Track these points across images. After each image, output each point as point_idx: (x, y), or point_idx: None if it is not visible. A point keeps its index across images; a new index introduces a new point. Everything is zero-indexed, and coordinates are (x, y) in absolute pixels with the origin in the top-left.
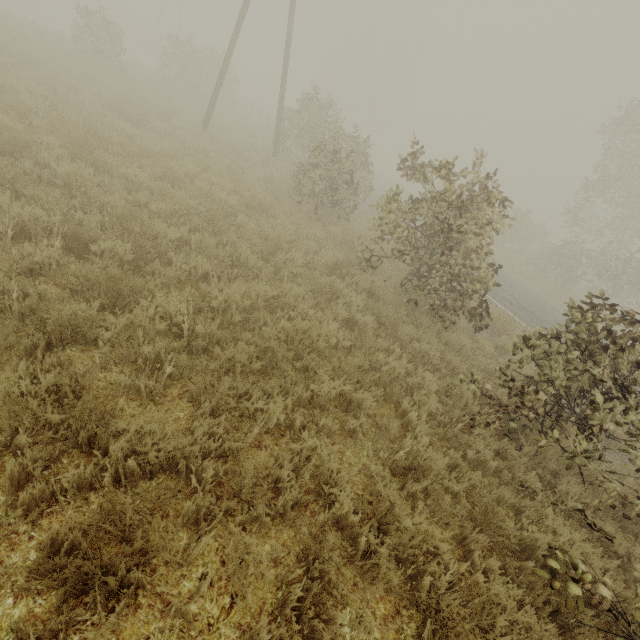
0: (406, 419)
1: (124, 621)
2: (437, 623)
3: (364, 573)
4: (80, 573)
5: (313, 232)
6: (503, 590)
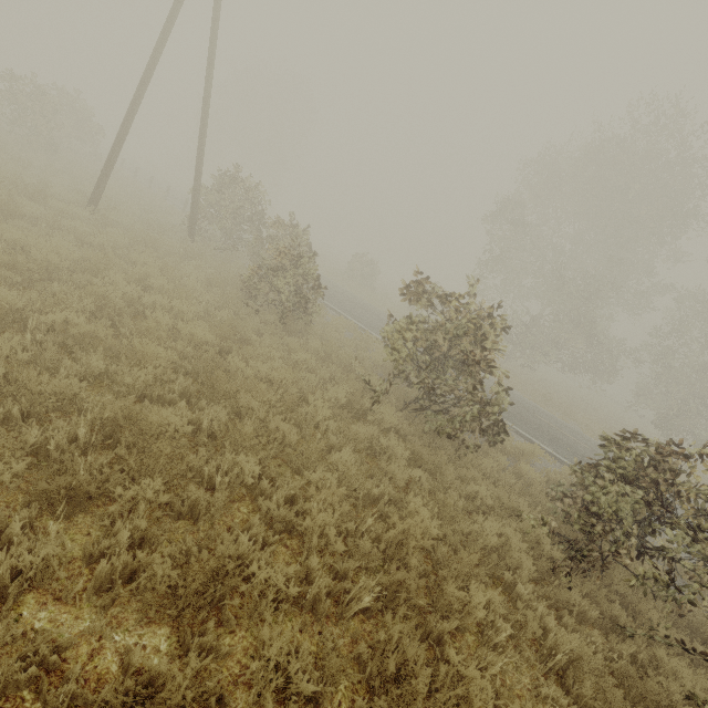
0: (514, 595)
1: None
2: None
3: None
4: None
5: (303, 357)
6: None
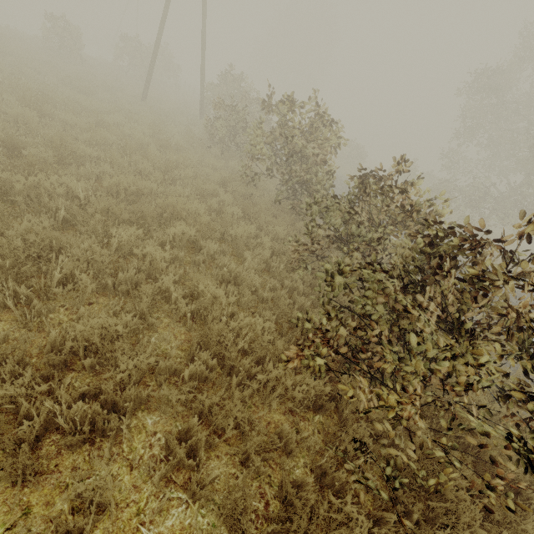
0: (245, 263)
1: (5, 313)
2: (203, 329)
3: (176, 321)
4: None
5: (212, 163)
6: (256, 321)
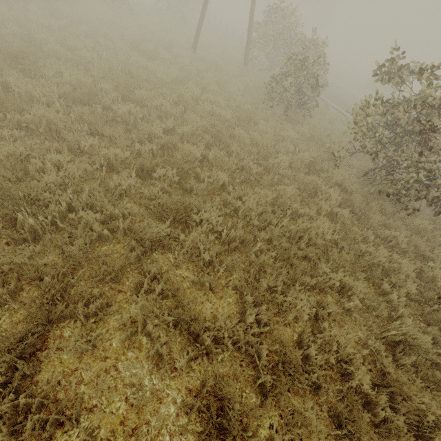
0: (386, 298)
1: None
2: None
3: (377, 430)
4: (206, 430)
5: (288, 134)
6: None
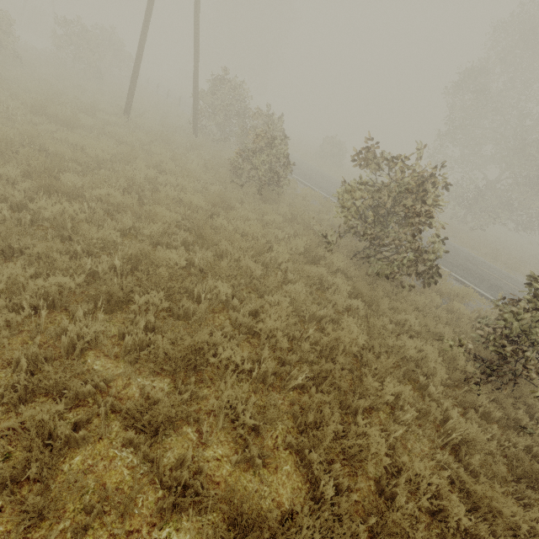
0: (426, 393)
1: None
2: None
3: None
4: None
5: (273, 218)
6: None
